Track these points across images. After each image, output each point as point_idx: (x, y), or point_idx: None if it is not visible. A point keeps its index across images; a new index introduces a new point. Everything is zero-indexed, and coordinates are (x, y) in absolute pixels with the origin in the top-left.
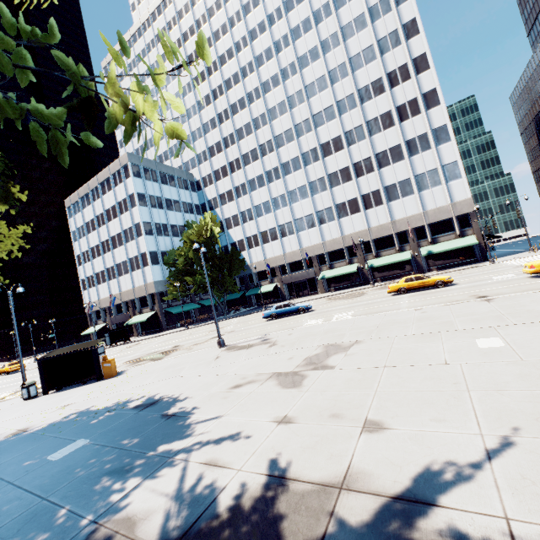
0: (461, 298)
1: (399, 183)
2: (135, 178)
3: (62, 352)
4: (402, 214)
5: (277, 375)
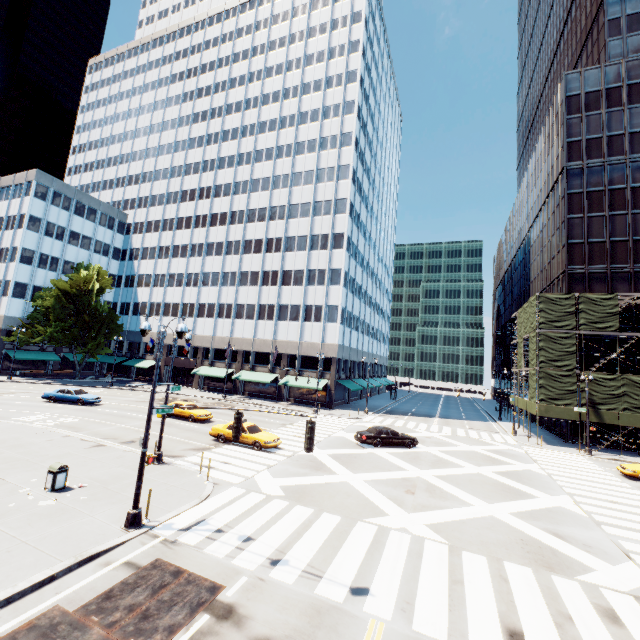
0: (129, 437)
1: (291, 306)
2: (36, 199)
3: None
4: (284, 337)
5: None
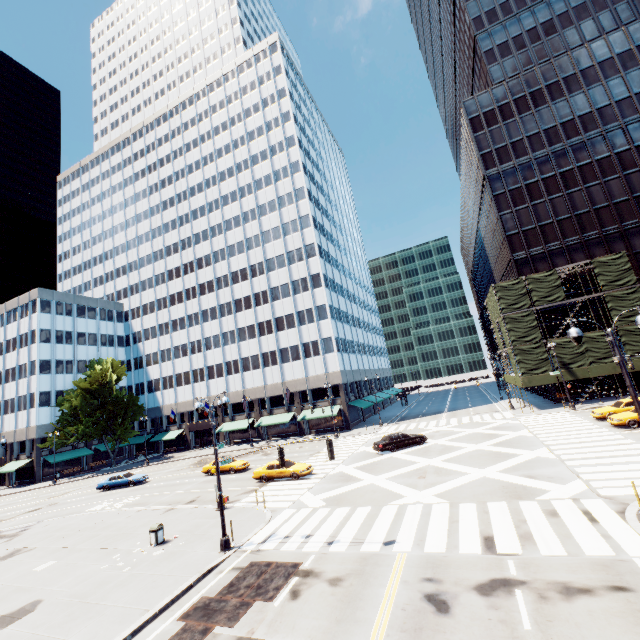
0: (189, 498)
1: (291, 348)
2: (42, 314)
3: None
4: (291, 377)
5: None
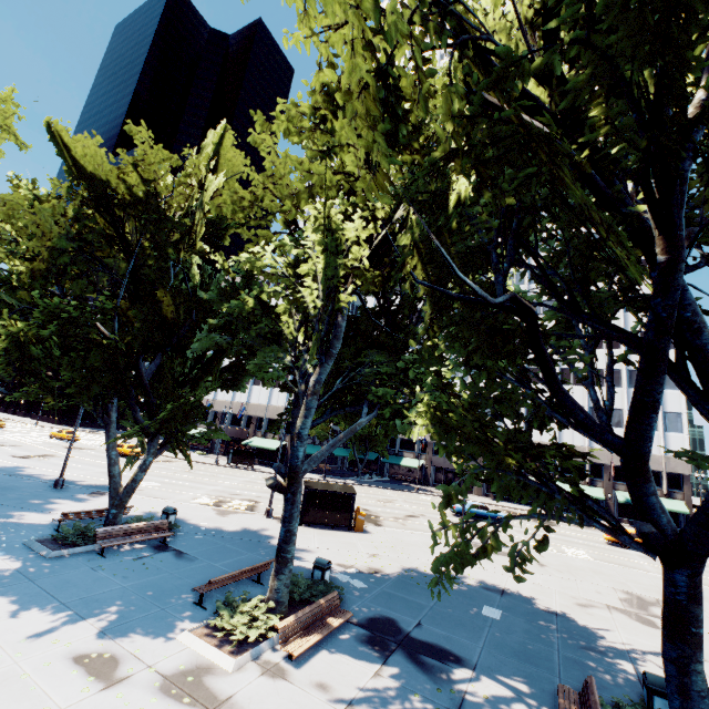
0: None
1: None
2: None
3: (324, 487)
4: None
5: (613, 607)
